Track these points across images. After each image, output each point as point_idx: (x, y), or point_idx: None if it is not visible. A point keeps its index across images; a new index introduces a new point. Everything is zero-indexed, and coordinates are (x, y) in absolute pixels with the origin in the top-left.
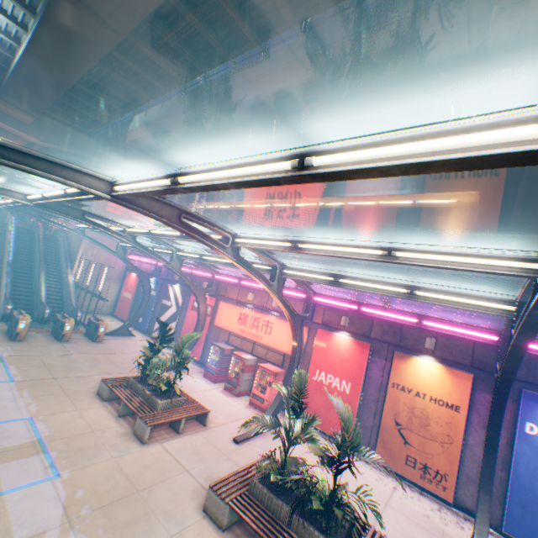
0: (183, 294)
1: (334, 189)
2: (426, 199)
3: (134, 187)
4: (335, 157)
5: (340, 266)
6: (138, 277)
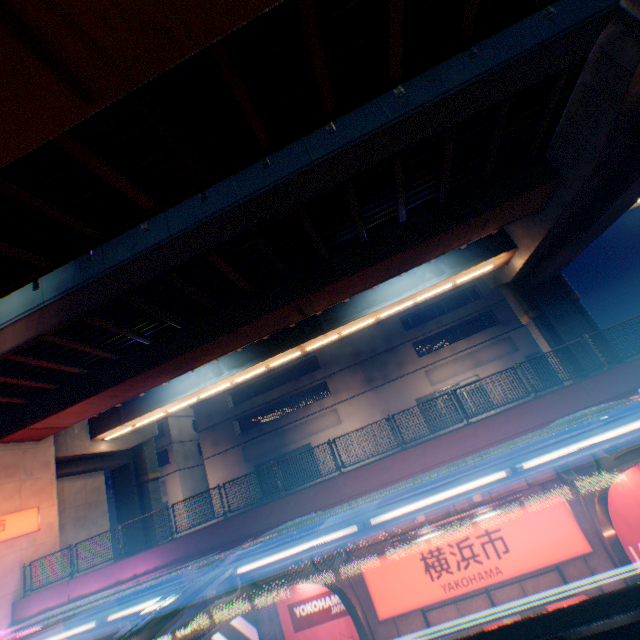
0: (250, 613)
1: (360, 306)
2: (465, 275)
3: None
4: None
5: (343, 401)
6: None
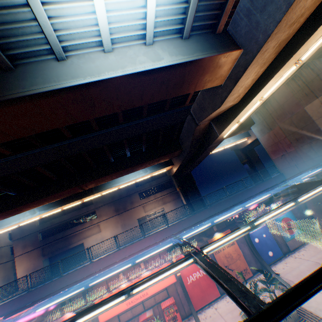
0: None
1: (112, 182)
2: (156, 172)
3: (222, 242)
4: (302, 198)
5: (103, 220)
6: None
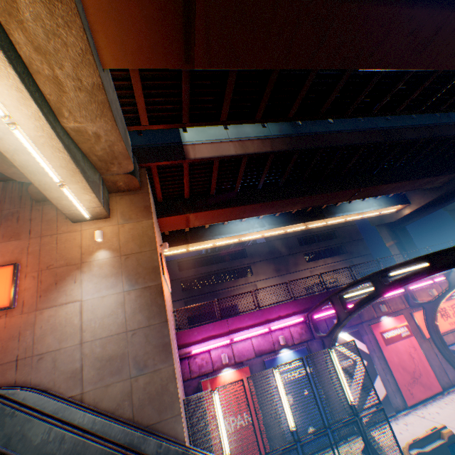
0: (360, 336)
1: (343, 210)
2: (385, 210)
3: None
4: None
5: (261, 280)
6: (244, 372)
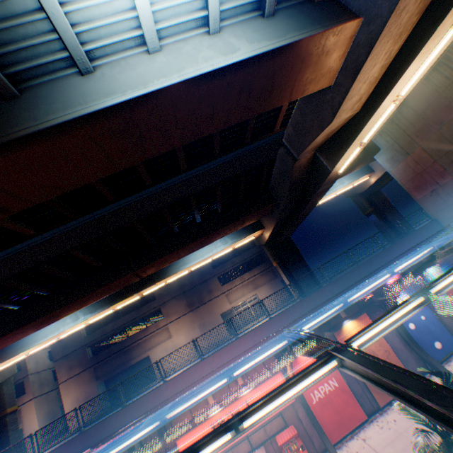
0: None
1: (179, 264)
2: (240, 242)
3: (381, 328)
4: None
5: (173, 321)
6: None
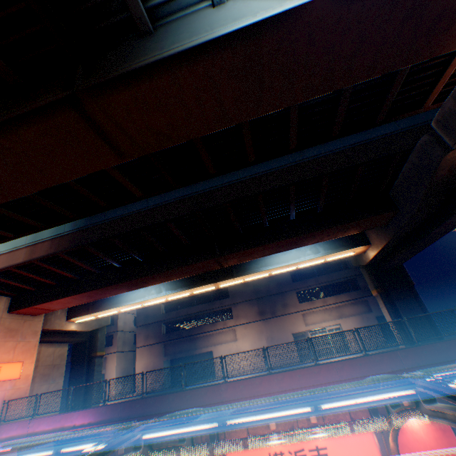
0: None
1: (260, 263)
2: (334, 256)
3: None
4: None
5: (241, 324)
6: None
